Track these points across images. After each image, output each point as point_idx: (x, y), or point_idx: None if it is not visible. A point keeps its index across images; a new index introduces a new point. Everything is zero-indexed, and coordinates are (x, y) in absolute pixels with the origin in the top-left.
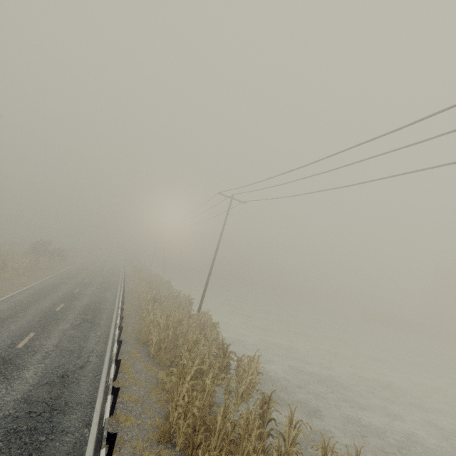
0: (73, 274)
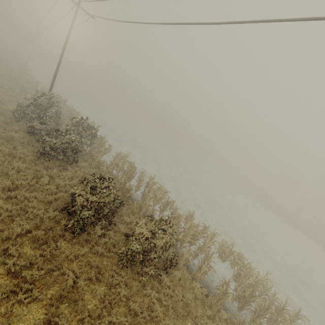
0: None
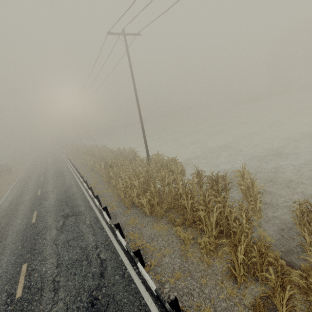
0: (27, 179)
